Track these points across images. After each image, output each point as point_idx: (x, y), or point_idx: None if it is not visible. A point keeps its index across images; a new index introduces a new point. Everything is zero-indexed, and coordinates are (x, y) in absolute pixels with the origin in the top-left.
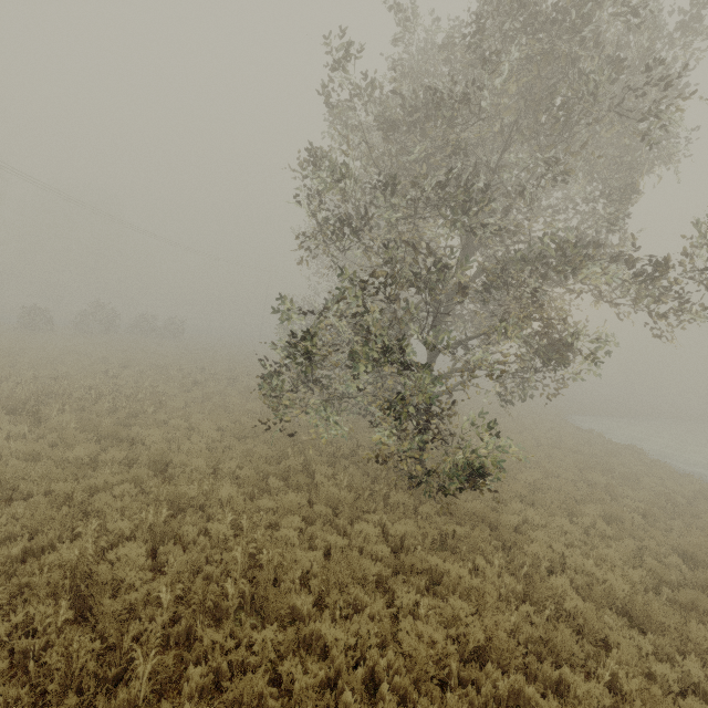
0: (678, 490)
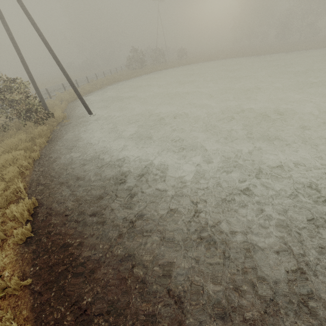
0: None
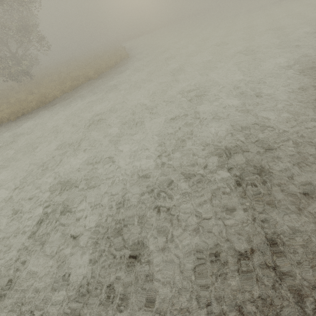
0: (111, 53)
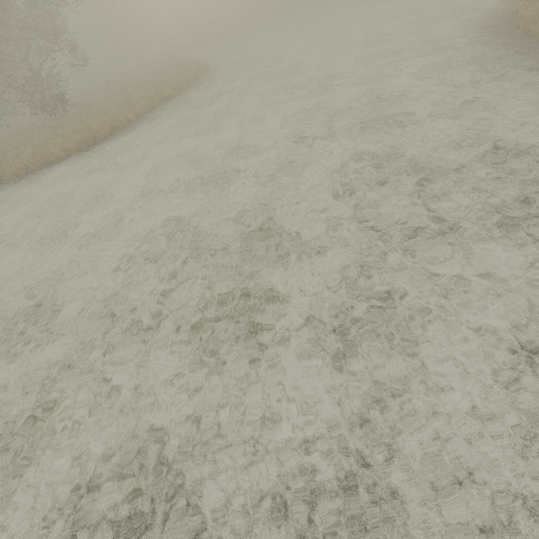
0: (177, 68)
